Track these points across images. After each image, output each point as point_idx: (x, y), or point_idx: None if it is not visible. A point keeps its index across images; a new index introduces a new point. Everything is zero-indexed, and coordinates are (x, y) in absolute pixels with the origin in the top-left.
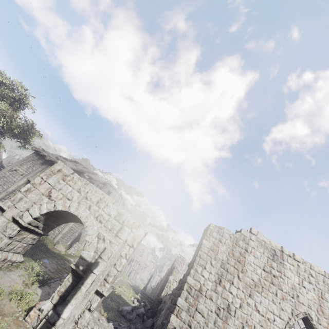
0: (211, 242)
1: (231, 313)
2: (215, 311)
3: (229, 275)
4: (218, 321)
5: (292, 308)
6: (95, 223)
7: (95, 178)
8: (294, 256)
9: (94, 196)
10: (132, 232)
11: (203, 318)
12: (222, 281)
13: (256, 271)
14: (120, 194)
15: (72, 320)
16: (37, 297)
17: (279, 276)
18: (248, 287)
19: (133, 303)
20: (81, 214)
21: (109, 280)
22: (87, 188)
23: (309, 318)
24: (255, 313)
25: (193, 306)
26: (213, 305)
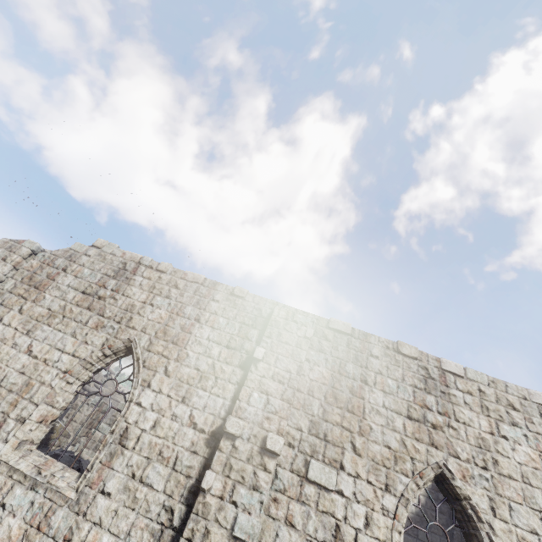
0: None
1: None
2: None
3: (1, 308)
4: None
5: (107, 338)
6: None
7: None
8: (158, 266)
9: None
10: None
11: None
12: None
13: (65, 295)
14: None
15: None
16: None
17: (110, 296)
18: (31, 320)
19: None
20: None
21: None
22: None
23: (134, 347)
24: (21, 356)
25: None
26: None
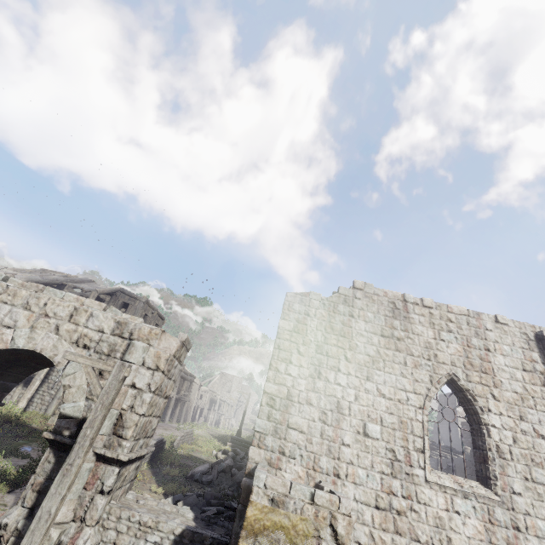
0: (293, 320)
1: (344, 412)
2: (319, 419)
3: (331, 360)
4: (327, 430)
5: (430, 375)
6: (76, 352)
7: (89, 288)
8: (423, 302)
9: (61, 307)
10: (152, 345)
11: (302, 435)
12: (322, 373)
13: (371, 341)
14: (147, 303)
15: (46, 519)
16: (4, 509)
17: (405, 337)
18: (362, 367)
19: (216, 458)
20: (42, 344)
21: (128, 434)
22: (42, 297)
23: (455, 380)
24: (380, 400)
25: (282, 423)
26: (314, 411)
